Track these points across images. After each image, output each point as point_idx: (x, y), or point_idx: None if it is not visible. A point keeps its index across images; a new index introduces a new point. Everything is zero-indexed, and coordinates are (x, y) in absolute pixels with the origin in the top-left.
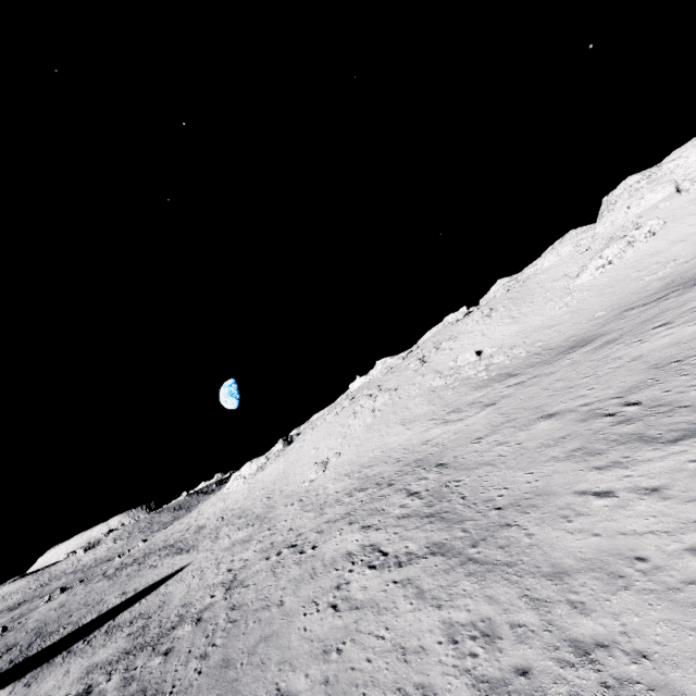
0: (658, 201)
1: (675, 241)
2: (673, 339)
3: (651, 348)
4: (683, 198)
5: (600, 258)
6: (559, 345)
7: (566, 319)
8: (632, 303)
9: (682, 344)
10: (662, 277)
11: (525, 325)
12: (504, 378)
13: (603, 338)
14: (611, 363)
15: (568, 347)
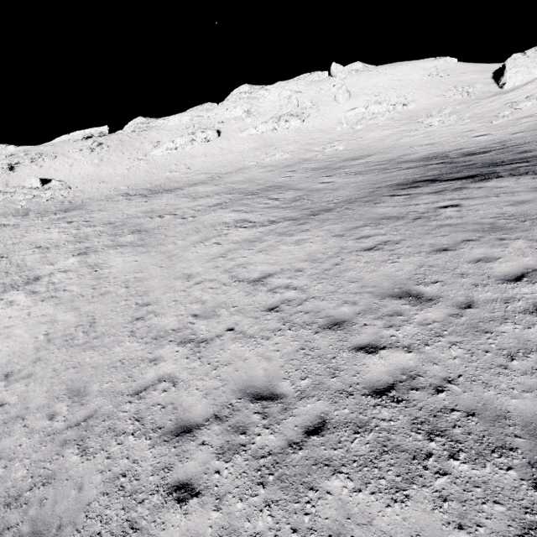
0: (237, 116)
1: (205, 154)
2: (41, 238)
3: (31, 239)
4: (241, 124)
5: (173, 142)
6: (77, 202)
7: (115, 180)
8: (135, 190)
9: (30, 244)
10: (169, 178)
11: (98, 172)
12: (20, 215)
13: (73, 212)
14: (14, 240)
15: (69, 207)
